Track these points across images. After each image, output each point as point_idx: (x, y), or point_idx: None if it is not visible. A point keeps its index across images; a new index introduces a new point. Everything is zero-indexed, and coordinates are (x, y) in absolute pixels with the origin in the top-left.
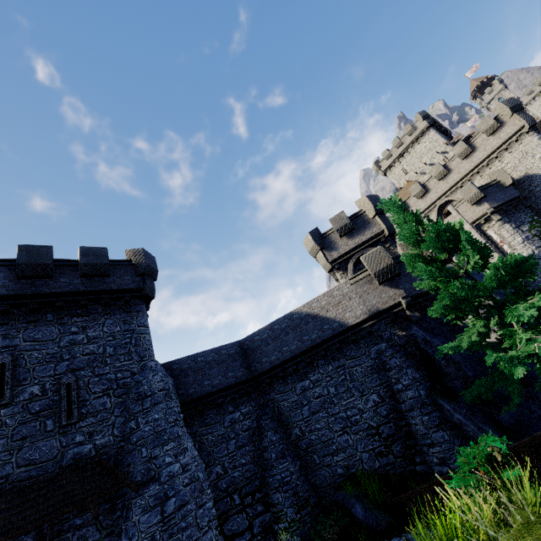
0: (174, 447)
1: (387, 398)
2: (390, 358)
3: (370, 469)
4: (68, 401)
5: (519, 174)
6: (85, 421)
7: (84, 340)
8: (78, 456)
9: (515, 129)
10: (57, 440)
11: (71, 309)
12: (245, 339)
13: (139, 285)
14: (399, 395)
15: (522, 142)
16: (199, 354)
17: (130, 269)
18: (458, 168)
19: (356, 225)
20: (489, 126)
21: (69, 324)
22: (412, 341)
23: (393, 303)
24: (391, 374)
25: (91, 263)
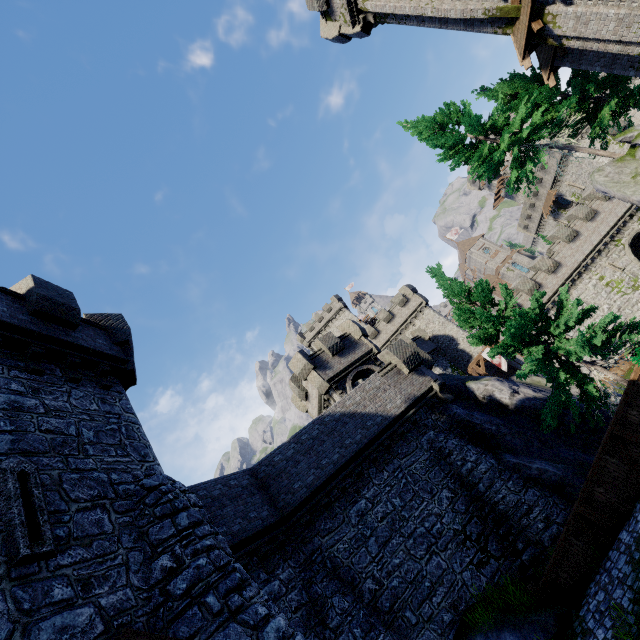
0: (256, 594)
1: (458, 489)
2: (446, 441)
3: (480, 592)
4: (25, 507)
5: (429, 335)
6: (68, 554)
7: (37, 407)
8: (65, 635)
9: (417, 304)
10: (7, 597)
11: (6, 357)
12: (259, 464)
13: (120, 355)
14: (472, 475)
15: (424, 313)
16: (198, 486)
17: (102, 333)
18: (385, 330)
19: (345, 345)
20: (401, 300)
21: (5, 376)
22: (455, 423)
23: (427, 387)
24: (454, 458)
25: (54, 299)
